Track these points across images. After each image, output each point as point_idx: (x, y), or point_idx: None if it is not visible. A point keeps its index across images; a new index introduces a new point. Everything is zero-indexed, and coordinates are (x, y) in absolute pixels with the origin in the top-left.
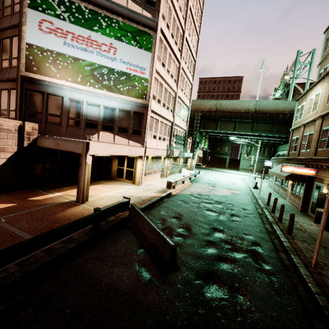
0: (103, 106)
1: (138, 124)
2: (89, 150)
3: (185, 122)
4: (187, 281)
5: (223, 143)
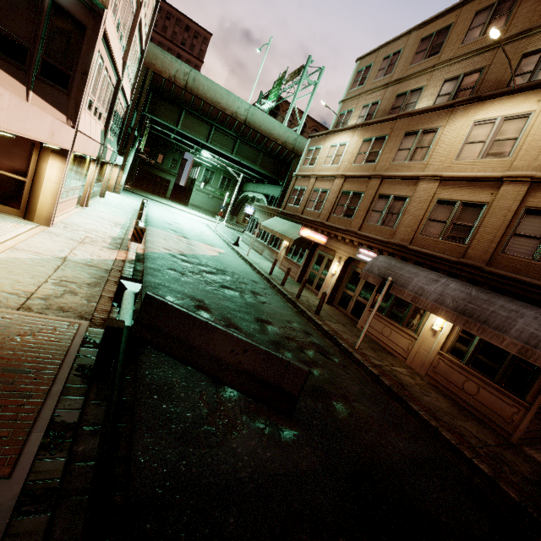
0: None
1: (64, 53)
2: None
3: (131, 87)
4: (314, 411)
5: (169, 151)
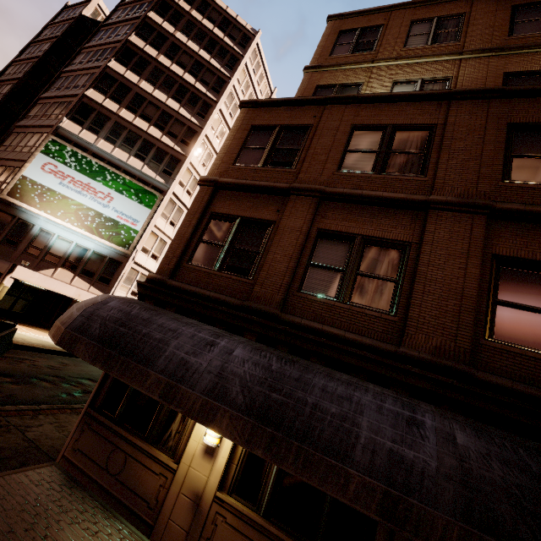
0: (76, 243)
1: (111, 272)
2: (13, 273)
3: None
4: None
5: None
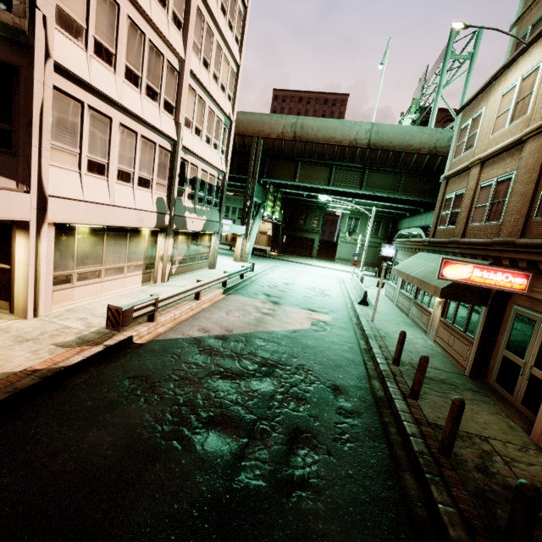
0: None
1: None
2: None
3: (223, 154)
4: None
5: (309, 211)
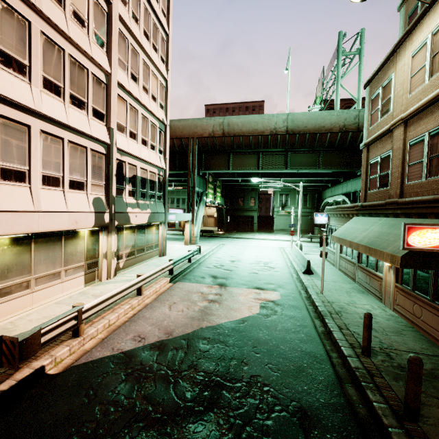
0: None
1: None
2: None
3: (161, 153)
4: None
5: (246, 193)
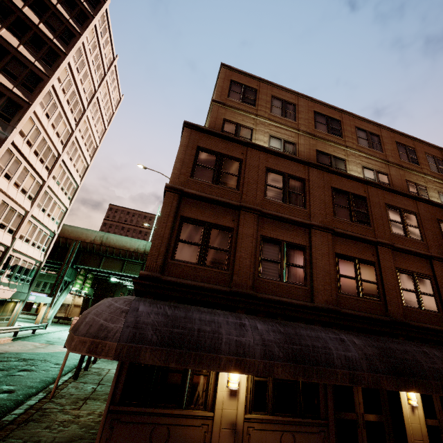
0: None
1: None
2: None
3: (44, 251)
4: None
5: (118, 288)
